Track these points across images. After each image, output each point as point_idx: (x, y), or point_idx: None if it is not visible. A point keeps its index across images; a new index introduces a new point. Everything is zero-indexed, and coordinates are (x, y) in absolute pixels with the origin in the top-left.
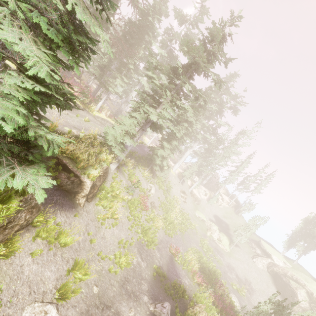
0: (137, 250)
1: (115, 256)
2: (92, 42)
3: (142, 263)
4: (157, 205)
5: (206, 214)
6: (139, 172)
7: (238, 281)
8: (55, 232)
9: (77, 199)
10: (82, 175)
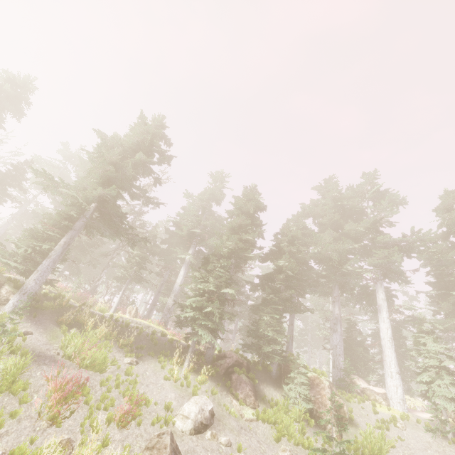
0: None
1: None
2: None
3: None
4: None
5: None
6: (161, 370)
7: None
8: None
9: None
10: None
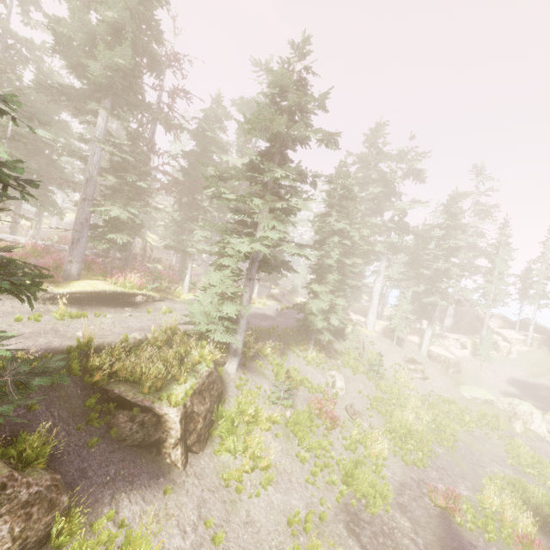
0: (345, 528)
1: None
2: (15, 169)
3: None
4: (363, 408)
5: (489, 385)
6: (297, 358)
7: None
8: (119, 545)
9: (166, 454)
10: (157, 403)
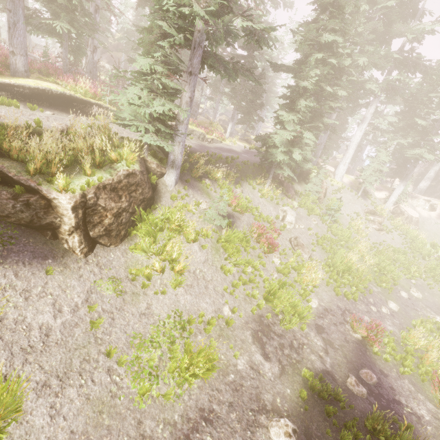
0: (252, 335)
1: (171, 354)
2: None
3: (266, 365)
4: (308, 243)
5: None
6: (252, 190)
7: None
8: None
9: (63, 240)
10: (45, 186)
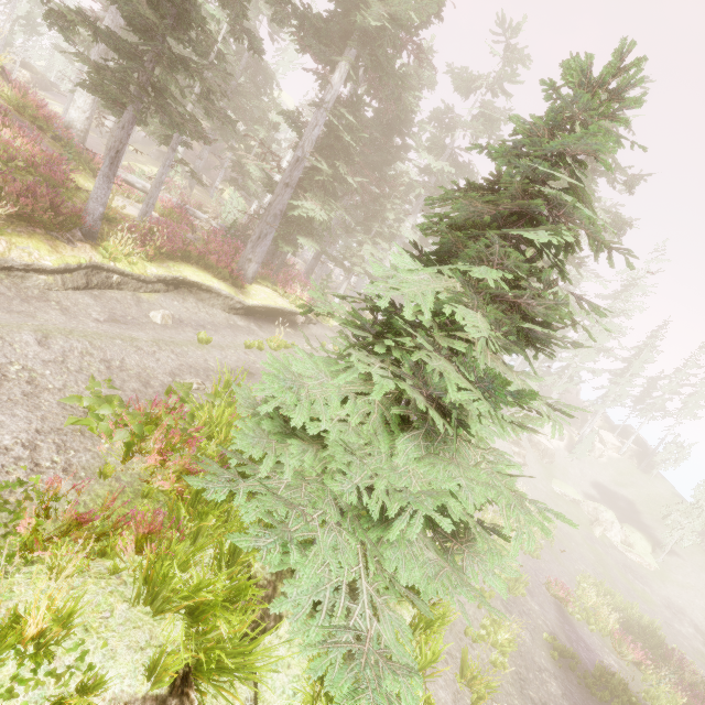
0: (501, 605)
1: (485, 628)
2: None
3: (522, 633)
4: None
5: (573, 482)
6: None
7: (704, 641)
8: None
9: None
10: None
